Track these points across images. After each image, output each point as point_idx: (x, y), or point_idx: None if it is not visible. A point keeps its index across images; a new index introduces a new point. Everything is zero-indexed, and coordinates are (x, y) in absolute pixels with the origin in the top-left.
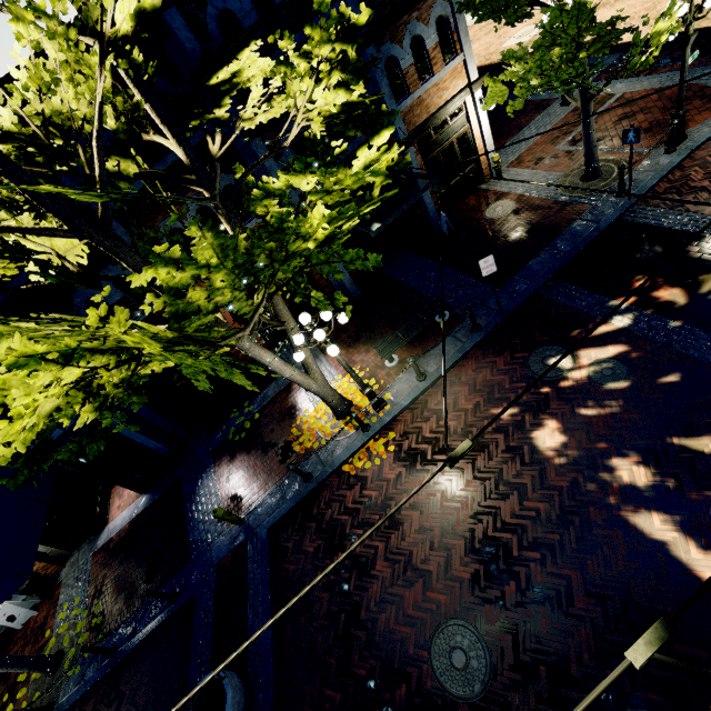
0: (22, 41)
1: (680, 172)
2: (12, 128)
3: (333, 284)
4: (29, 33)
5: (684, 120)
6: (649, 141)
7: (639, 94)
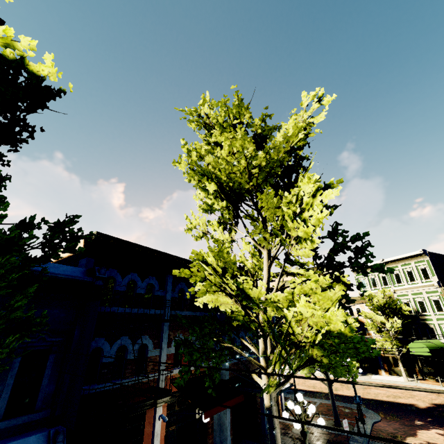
0: (261, 260)
1: (375, 432)
2: (248, 267)
3: (215, 443)
4: (263, 260)
5: (361, 410)
6: (350, 419)
7: (328, 404)
